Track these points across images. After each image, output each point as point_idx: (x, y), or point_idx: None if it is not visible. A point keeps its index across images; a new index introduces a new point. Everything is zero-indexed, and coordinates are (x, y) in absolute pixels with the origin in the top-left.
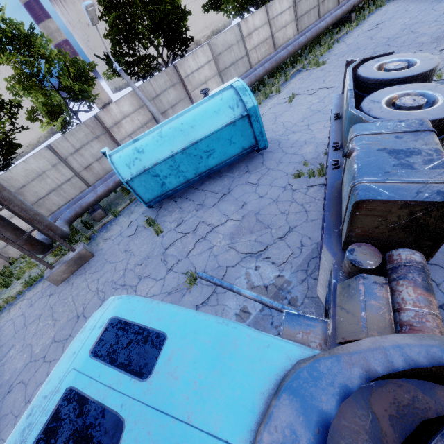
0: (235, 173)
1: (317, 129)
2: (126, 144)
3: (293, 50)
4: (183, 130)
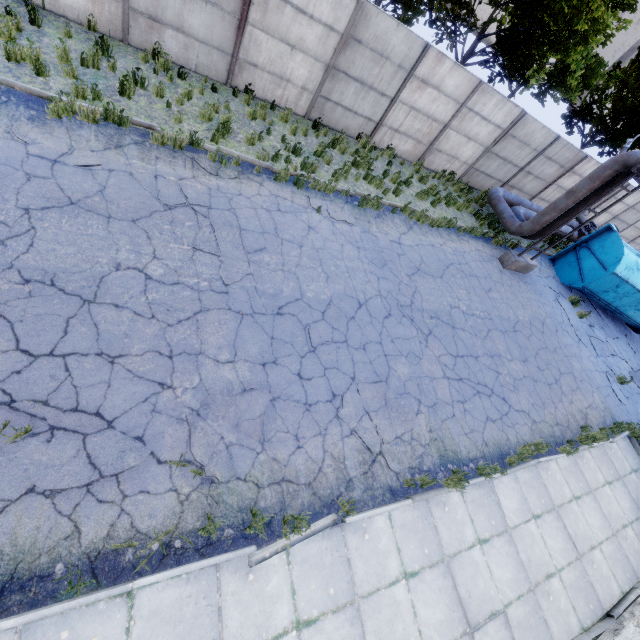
0: (617, 327)
1: None
2: (634, 250)
3: None
4: None
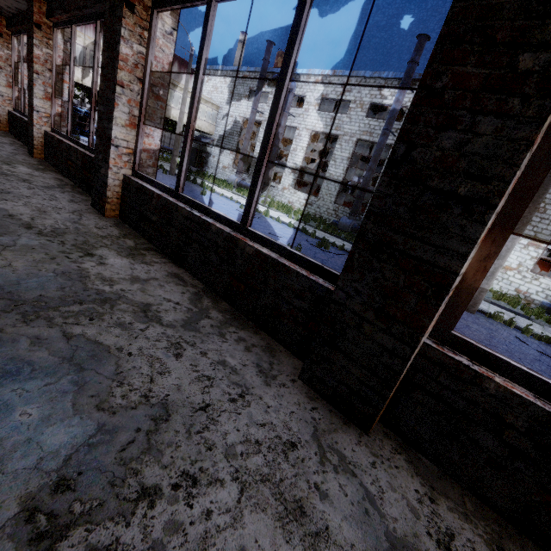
0: None
1: None
2: None
3: None
4: None
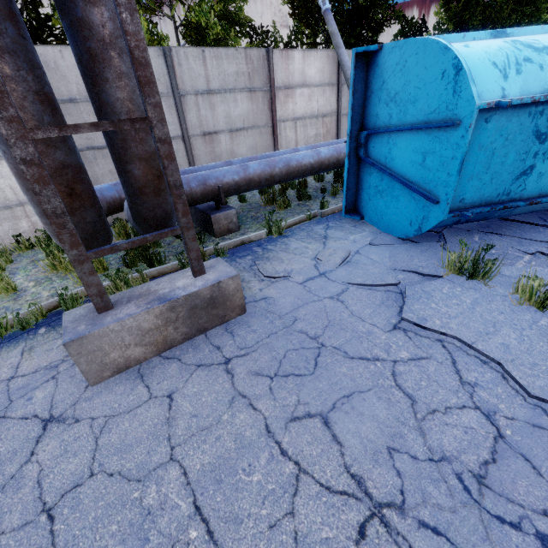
0: None
1: None
2: (472, 33)
3: None
4: None
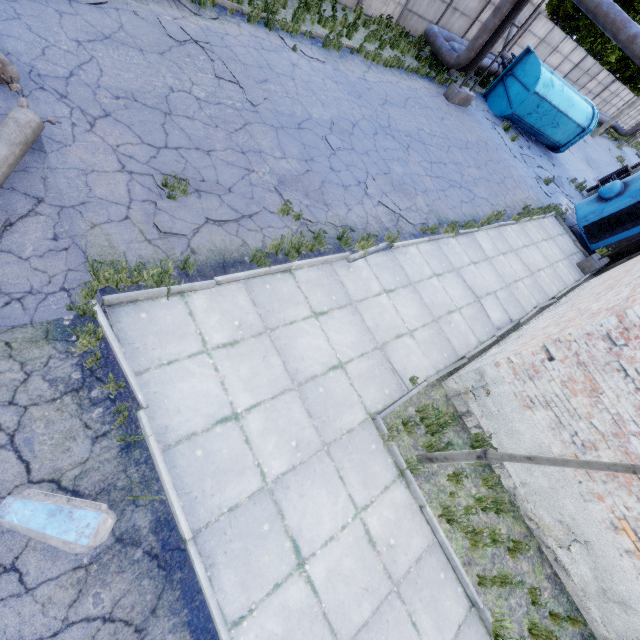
0: (540, 149)
1: (572, 169)
2: (548, 68)
3: None
4: (570, 102)
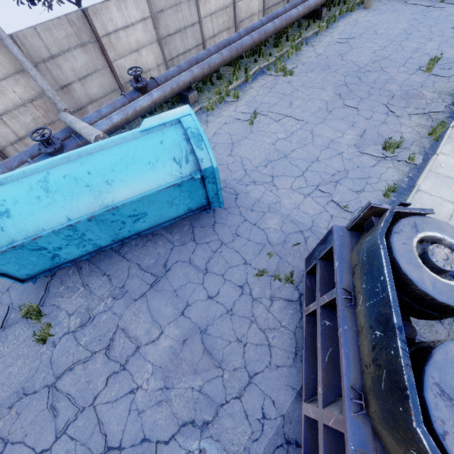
0: (175, 236)
1: (283, 189)
2: None
3: (259, 40)
4: (91, 186)
